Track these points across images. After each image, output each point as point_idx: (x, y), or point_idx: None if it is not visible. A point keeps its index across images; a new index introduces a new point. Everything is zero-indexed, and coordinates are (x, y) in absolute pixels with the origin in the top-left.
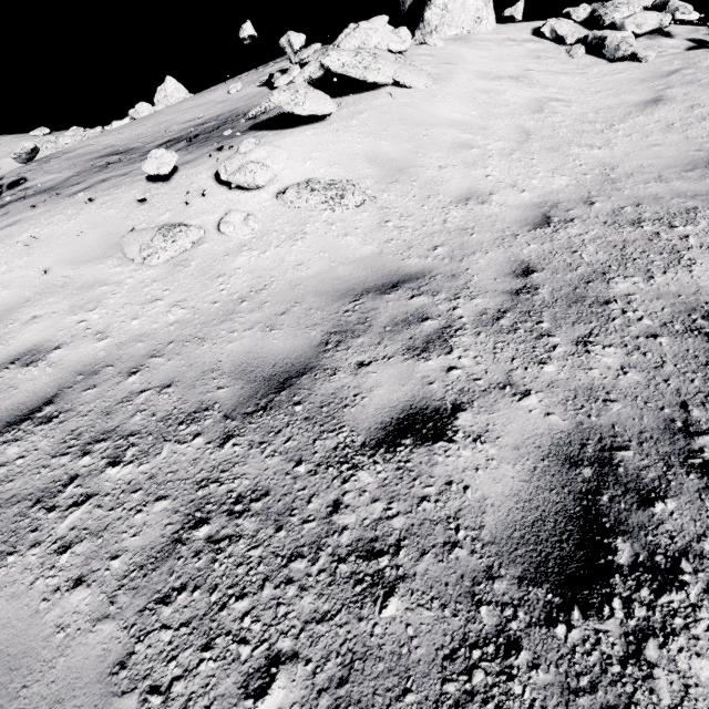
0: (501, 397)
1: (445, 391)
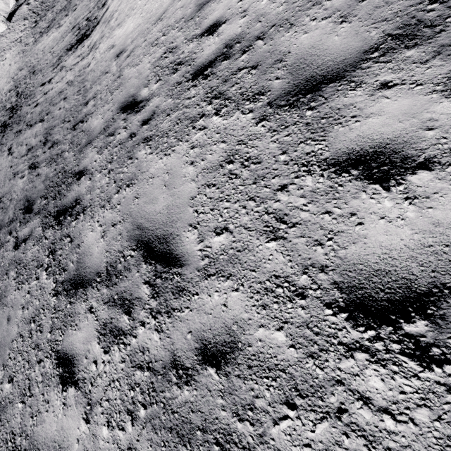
0: (238, 17)
1: (229, 13)
